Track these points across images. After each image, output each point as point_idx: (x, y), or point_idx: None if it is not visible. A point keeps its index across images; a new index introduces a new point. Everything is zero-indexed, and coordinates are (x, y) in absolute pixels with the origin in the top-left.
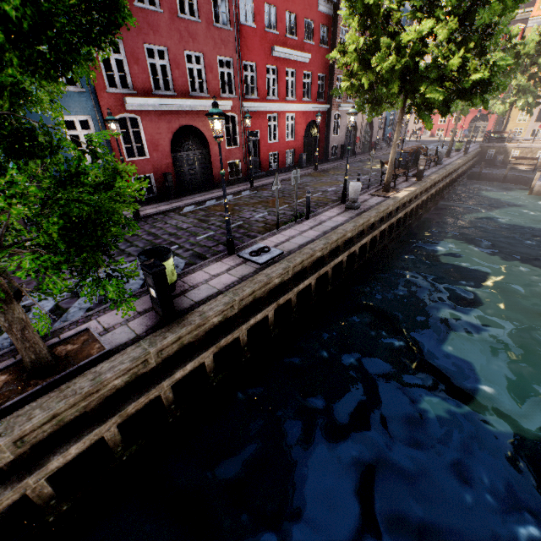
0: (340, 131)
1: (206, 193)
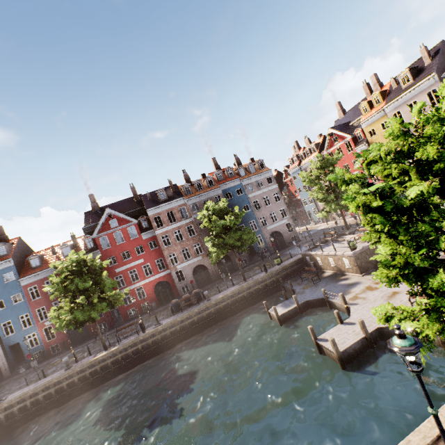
0: (186, 277)
1: (79, 345)
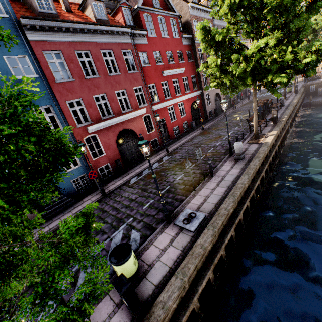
0: (211, 102)
1: (141, 164)
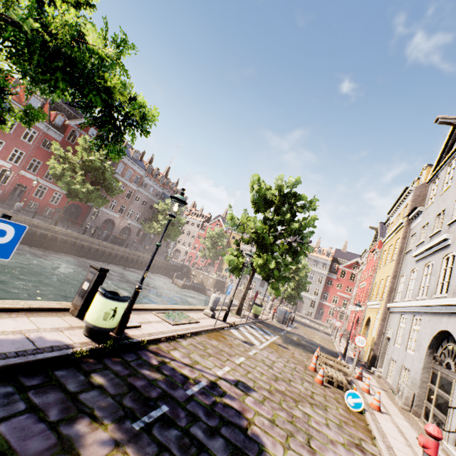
0: (98, 219)
1: None
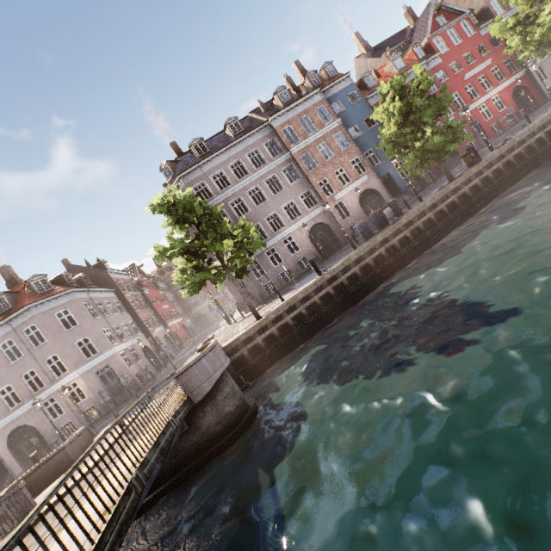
0: (548, 75)
1: (460, 164)
